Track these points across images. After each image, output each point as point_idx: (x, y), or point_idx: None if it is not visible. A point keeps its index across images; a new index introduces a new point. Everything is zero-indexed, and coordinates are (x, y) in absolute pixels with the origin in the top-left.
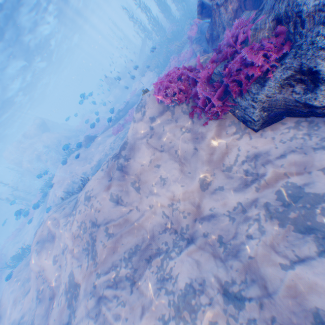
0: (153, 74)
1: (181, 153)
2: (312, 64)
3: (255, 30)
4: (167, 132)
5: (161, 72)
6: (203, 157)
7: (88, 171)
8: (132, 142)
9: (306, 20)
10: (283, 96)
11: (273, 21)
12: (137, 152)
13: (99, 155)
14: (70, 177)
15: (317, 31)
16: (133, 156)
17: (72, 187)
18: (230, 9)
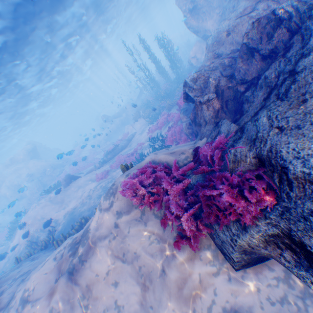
0: (145, 122)
1: (145, 270)
2: (305, 239)
3: (235, 156)
4: (133, 236)
5: (153, 122)
6: (170, 287)
7: (59, 218)
8: (92, 237)
9: (294, 181)
10: (269, 253)
11: (255, 157)
12: (96, 252)
13: (75, 201)
14: (39, 222)
15: (309, 207)
16: (90, 256)
17: (37, 234)
18: (213, 108)
